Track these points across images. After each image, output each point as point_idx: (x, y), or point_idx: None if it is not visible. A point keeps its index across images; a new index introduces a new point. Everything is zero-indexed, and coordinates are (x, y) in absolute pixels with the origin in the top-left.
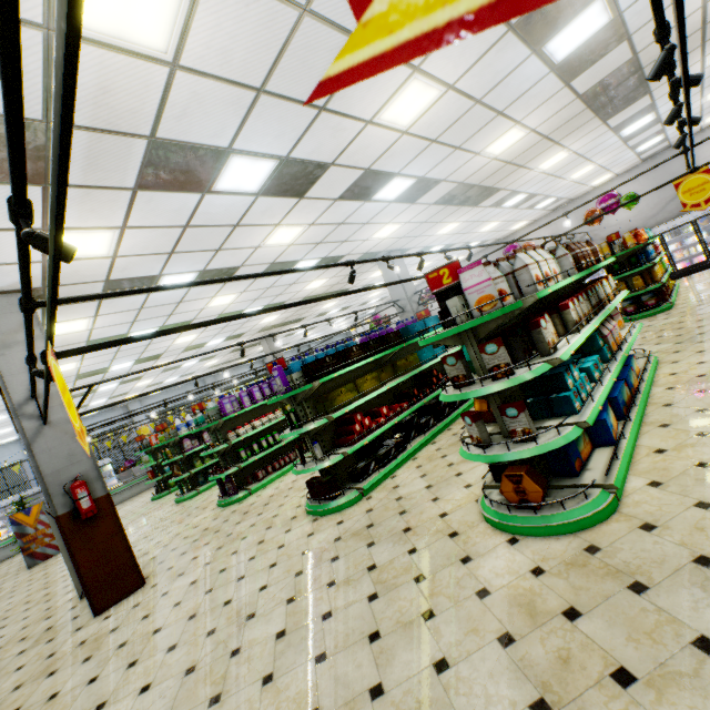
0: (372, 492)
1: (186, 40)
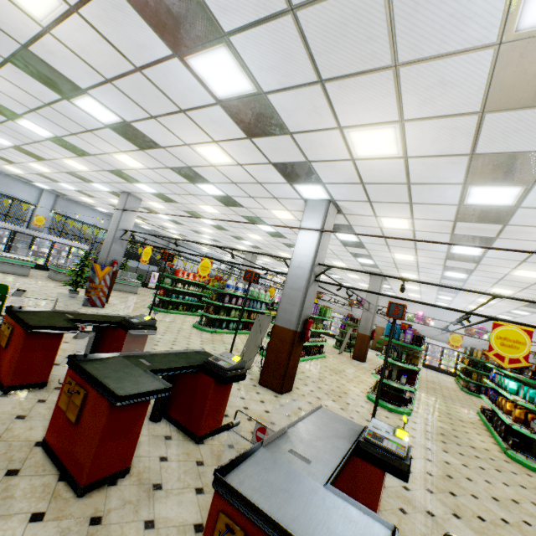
0: (412, 413)
1: None
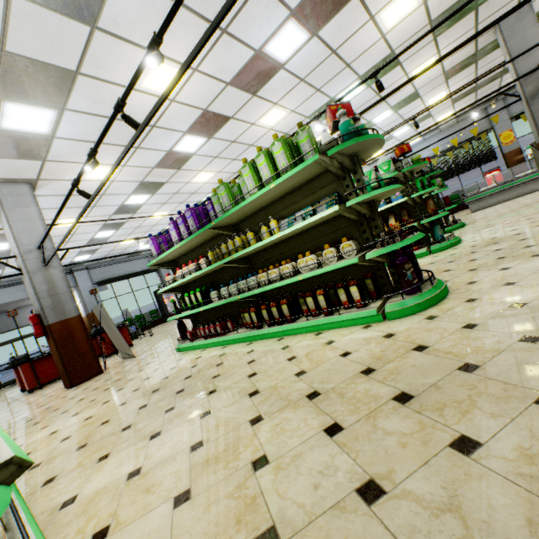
0: None
1: None
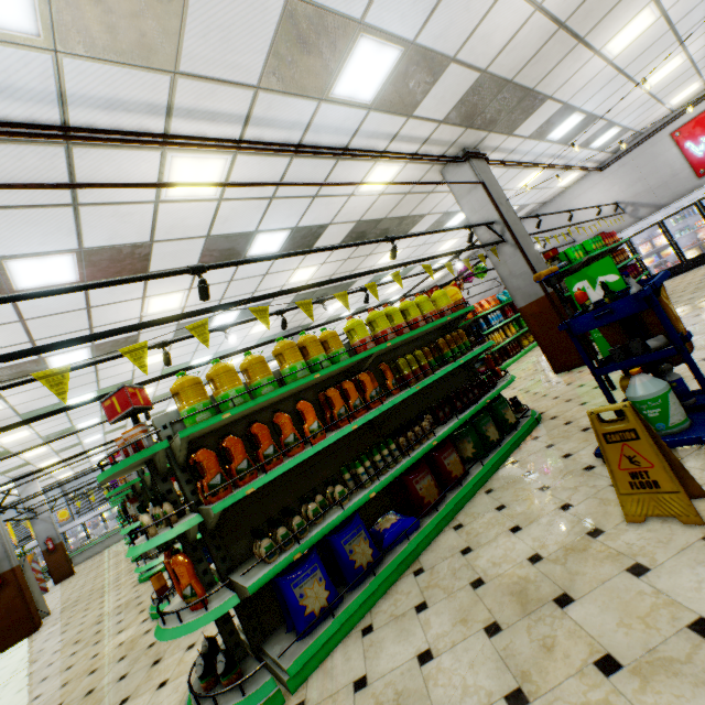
0: None
1: None
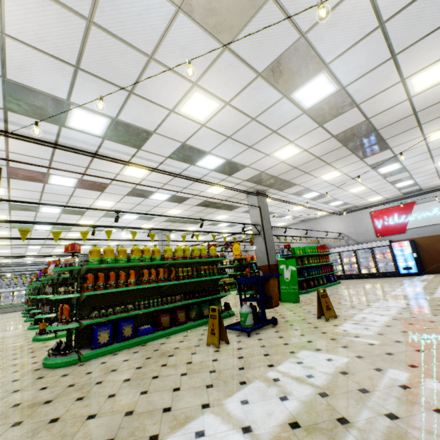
0: None
1: (11, 194)
